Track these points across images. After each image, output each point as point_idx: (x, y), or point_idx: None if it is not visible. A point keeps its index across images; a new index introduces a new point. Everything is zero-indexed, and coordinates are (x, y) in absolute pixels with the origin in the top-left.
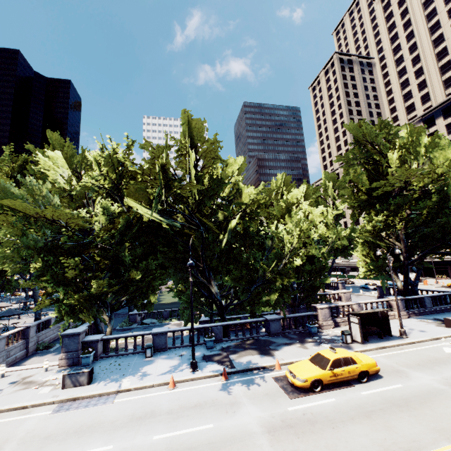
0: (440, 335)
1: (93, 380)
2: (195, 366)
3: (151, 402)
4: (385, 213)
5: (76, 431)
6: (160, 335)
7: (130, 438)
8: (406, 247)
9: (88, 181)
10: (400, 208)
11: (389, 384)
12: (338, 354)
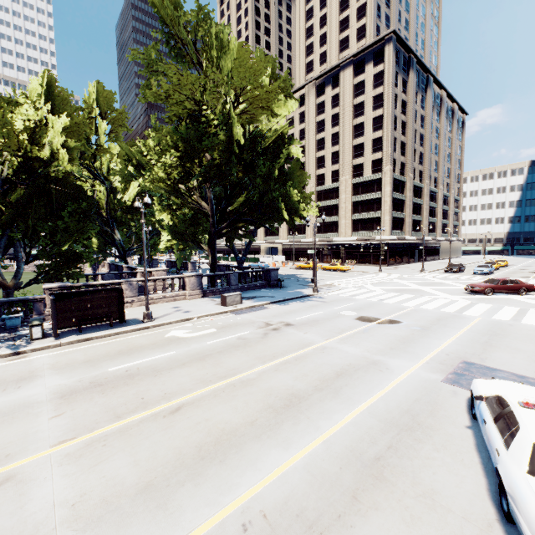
0: (198, 314)
1: None
2: None
3: None
4: (176, 153)
5: None
6: None
7: None
8: (213, 210)
9: None
10: (197, 149)
11: None
12: None
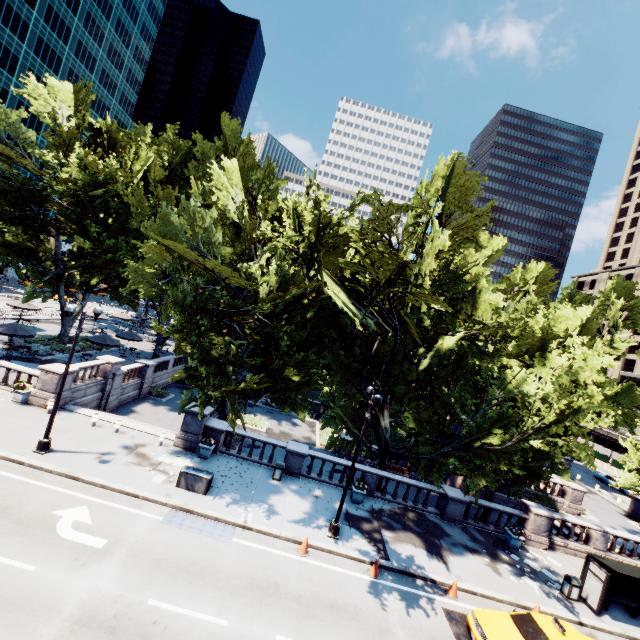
0: None
1: (210, 489)
2: (336, 531)
3: (275, 565)
4: None
5: (188, 569)
6: (296, 456)
7: (249, 621)
8: None
9: (278, 241)
10: None
11: None
12: None
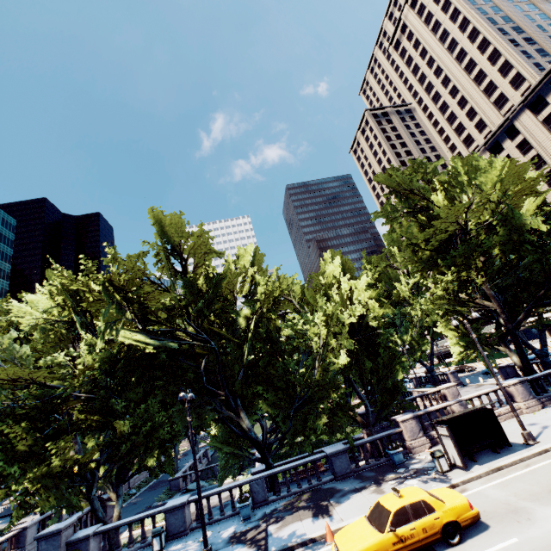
0: None
1: None
2: None
3: None
4: (451, 268)
5: None
6: (175, 511)
7: None
8: (500, 305)
9: (36, 319)
10: (468, 257)
11: (497, 540)
12: (404, 499)
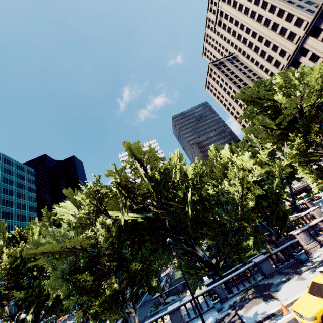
0: None
1: None
2: None
3: None
4: (300, 135)
5: None
6: (174, 312)
7: None
8: None
9: (81, 213)
10: (309, 126)
11: None
12: None
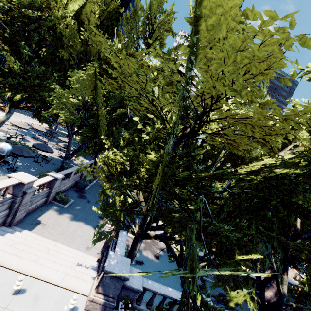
0: None
1: None
2: None
3: None
4: None
5: None
6: None
7: None
8: None
9: None
10: None
11: None
12: None
